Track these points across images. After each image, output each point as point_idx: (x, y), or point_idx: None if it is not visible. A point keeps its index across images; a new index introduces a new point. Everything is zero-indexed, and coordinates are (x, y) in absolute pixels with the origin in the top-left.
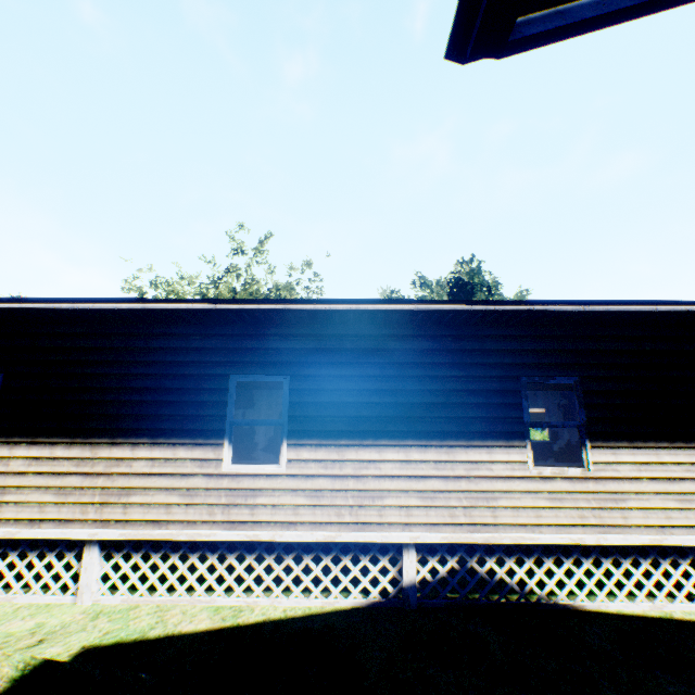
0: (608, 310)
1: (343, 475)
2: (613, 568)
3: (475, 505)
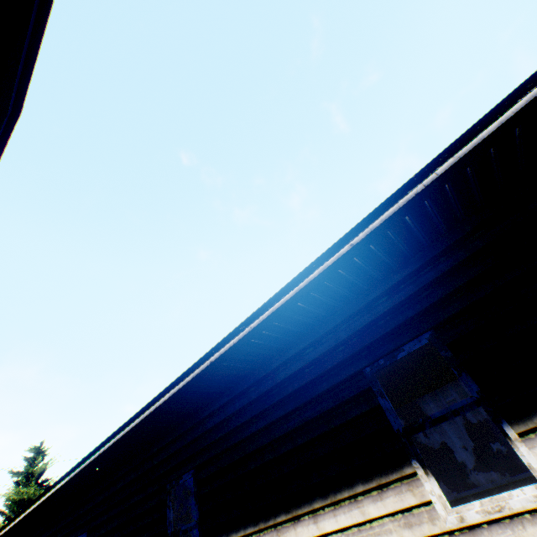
0: (126, 432)
1: None
2: None
3: None
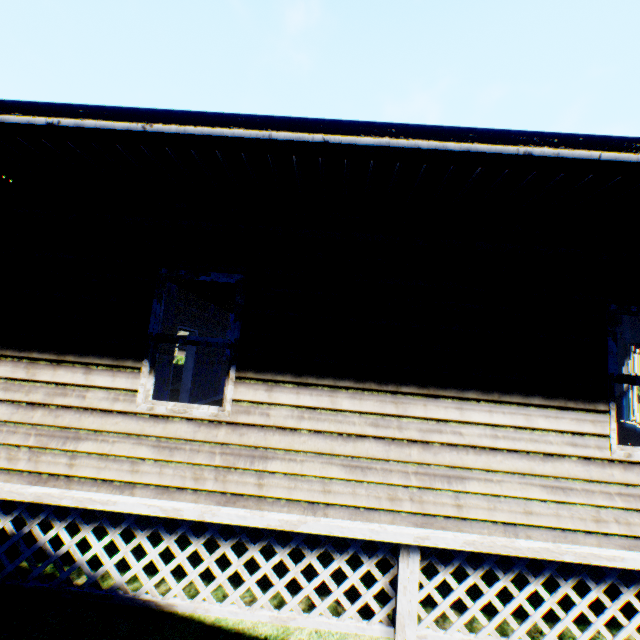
0: (187, 133)
1: None
2: (233, 556)
3: (48, 446)
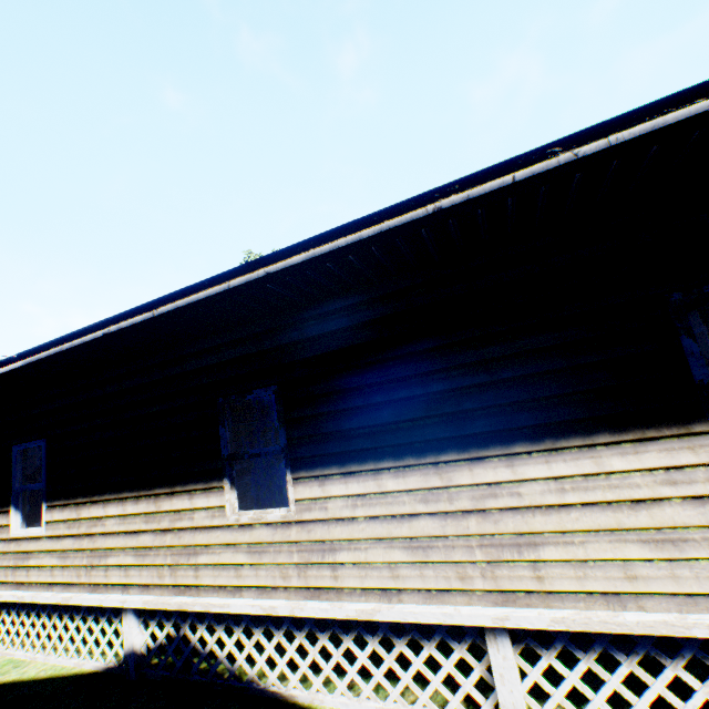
0: (178, 306)
1: (81, 534)
2: (332, 647)
3: (179, 563)
